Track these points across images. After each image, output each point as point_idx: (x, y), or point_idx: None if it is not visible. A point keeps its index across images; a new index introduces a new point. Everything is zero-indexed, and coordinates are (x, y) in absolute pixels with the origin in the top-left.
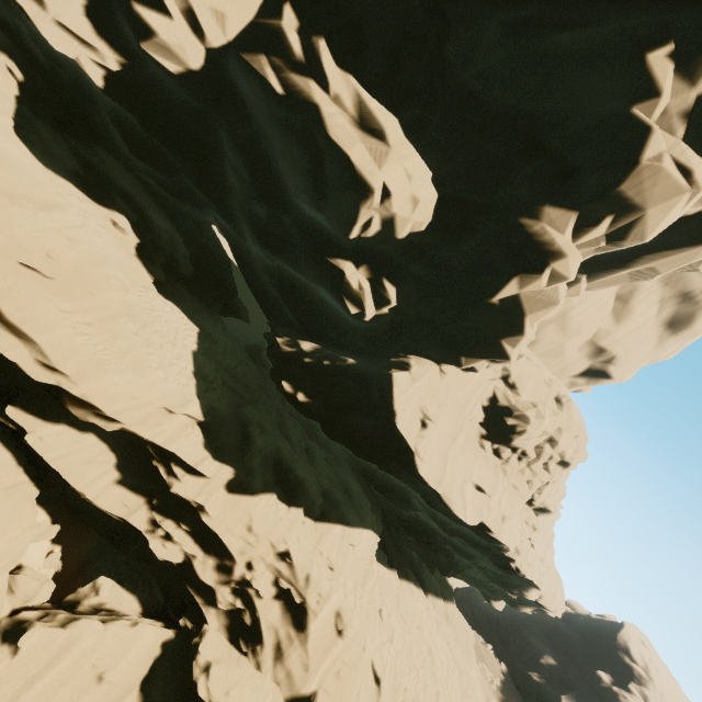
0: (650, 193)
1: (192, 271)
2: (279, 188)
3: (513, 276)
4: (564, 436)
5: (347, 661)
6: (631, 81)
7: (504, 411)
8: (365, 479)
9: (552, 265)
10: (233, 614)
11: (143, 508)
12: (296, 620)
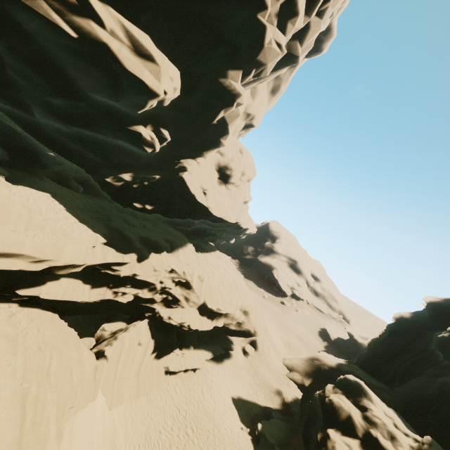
0: (268, 58)
1: (7, 154)
2: (74, 88)
3: (222, 110)
4: (248, 168)
5: (208, 287)
6: (255, 0)
7: (225, 168)
8: (170, 224)
9: (237, 101)
10: (163, 301)
11: (107, 291)
12: (187, 287)
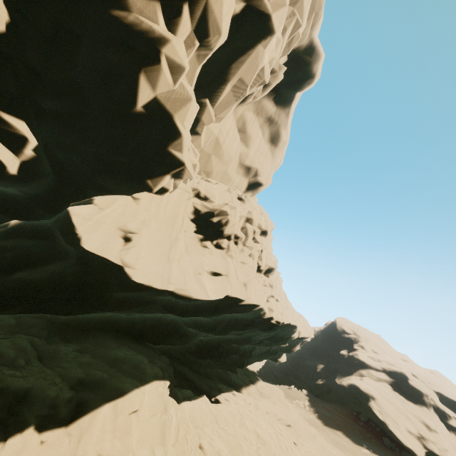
0: None
1: None
2: None
3: (139, 74)
4: (254, 214)
5: None
6: None
7: (207, 216)
8: (140, 342)
9: (163, 51)
10: None
11: None
12: None
